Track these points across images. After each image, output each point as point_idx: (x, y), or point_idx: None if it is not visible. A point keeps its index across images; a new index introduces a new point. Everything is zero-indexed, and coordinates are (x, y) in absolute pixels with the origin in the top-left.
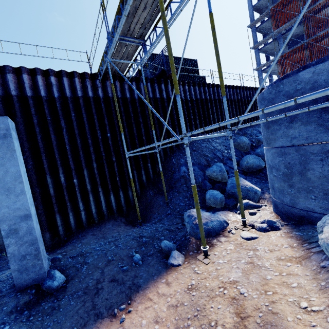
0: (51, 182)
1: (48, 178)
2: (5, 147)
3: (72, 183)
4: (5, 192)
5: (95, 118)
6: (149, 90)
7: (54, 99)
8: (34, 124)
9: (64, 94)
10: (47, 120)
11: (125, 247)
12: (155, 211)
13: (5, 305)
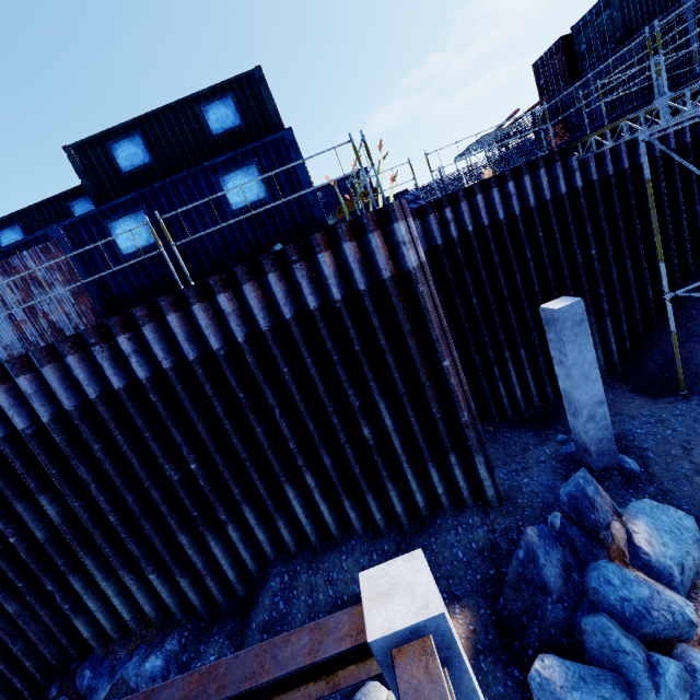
0: (520, 341)
1: (516, 337)
2: (582, 333)
3: (543, 339)
4: (584, 379)
5: (571, 230)
6: (669, 134)
7: (513, 218)
8: (495, 266)
9: (525, 204)
10: (508, 254)
11: (694, 432)
12: (698, 374)
13: (602, 482)
